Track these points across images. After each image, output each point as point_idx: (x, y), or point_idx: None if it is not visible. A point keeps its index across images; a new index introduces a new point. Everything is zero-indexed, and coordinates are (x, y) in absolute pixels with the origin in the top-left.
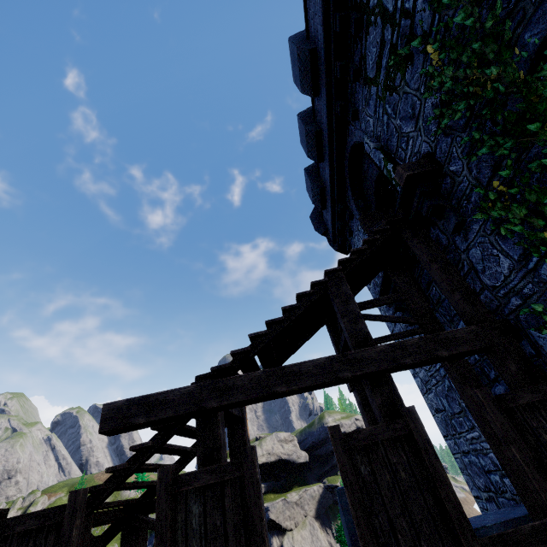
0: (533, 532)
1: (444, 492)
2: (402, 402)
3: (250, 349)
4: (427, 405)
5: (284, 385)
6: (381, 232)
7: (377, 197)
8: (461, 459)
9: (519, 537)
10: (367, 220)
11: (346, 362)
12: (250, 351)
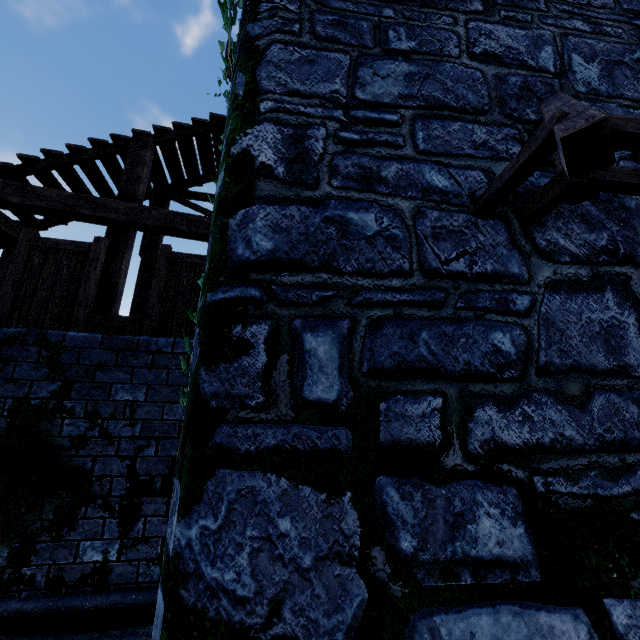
0: (129, 319)
1: (85, 286)
2: (125, 248)
3: (15, 168)
4: None
5: (18, 198)
6: (218, 119)
7: None
8: None
9: (116, 318)
10: None
11: (91, 203)
12: (14, 169)
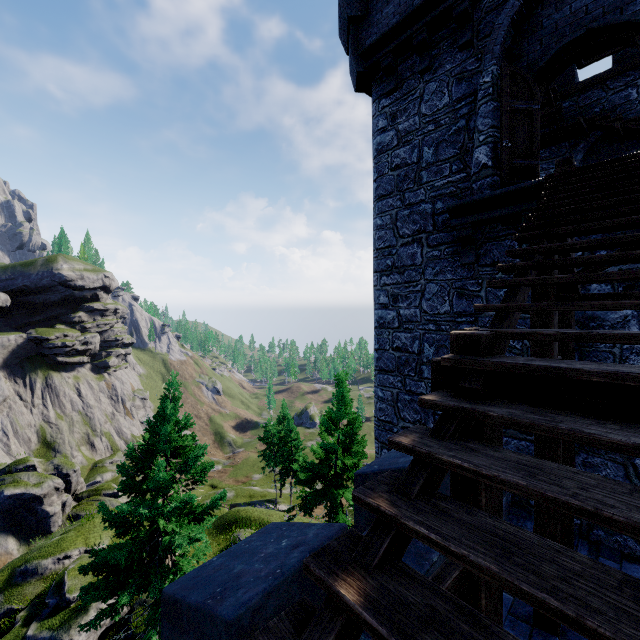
0: None
1: None
2: None
3: None
4: (381, 338)
5: None
6: None
7: (554, 58)
8: (395, 394)
9: None
10: (513, 81)
11: None
12: None
